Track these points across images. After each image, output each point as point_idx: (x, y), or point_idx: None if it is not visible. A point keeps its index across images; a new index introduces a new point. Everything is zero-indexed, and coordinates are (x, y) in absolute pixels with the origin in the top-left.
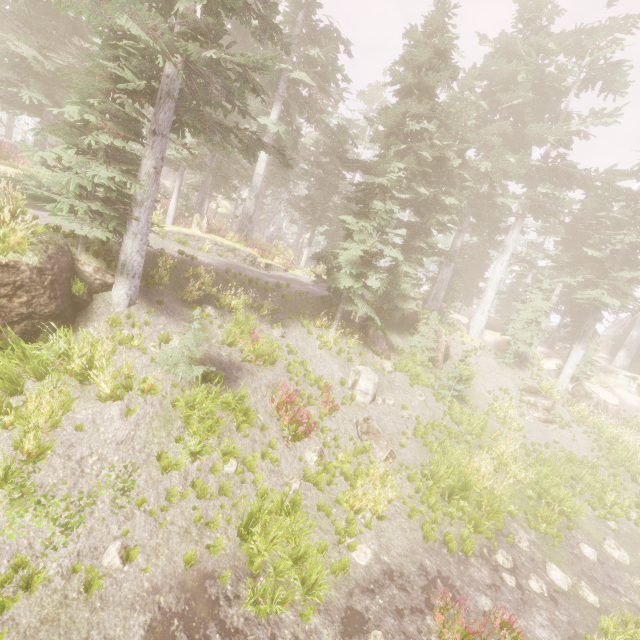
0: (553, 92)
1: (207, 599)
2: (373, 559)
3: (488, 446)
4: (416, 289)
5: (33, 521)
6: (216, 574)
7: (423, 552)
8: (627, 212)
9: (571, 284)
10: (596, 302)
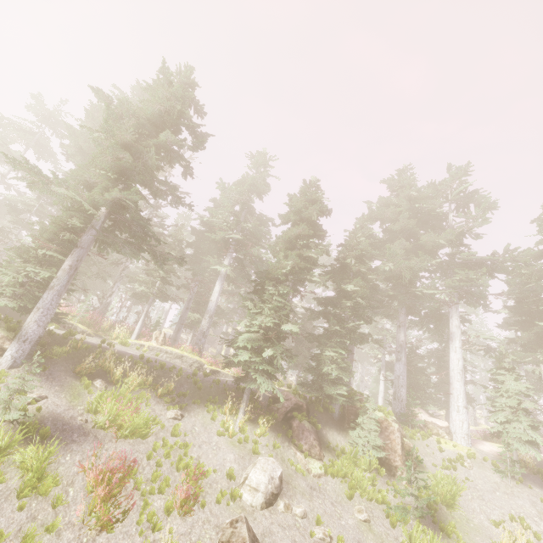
0: (432, 217)
1: None
2: None
3: None
4: None
5: None
6: None
7: None
8: None
9: None
10: None
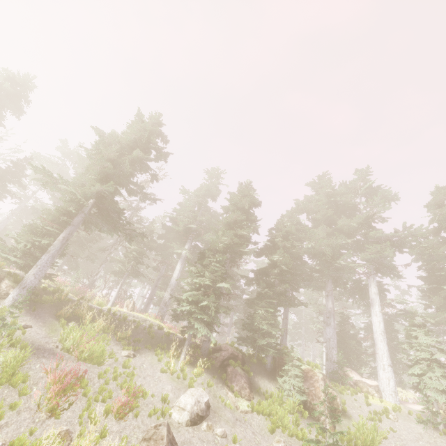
0: (346, 207)
1: None
2: None
3: None
4: None
5: None
6: None
7: None
8: None
9: None
10: None
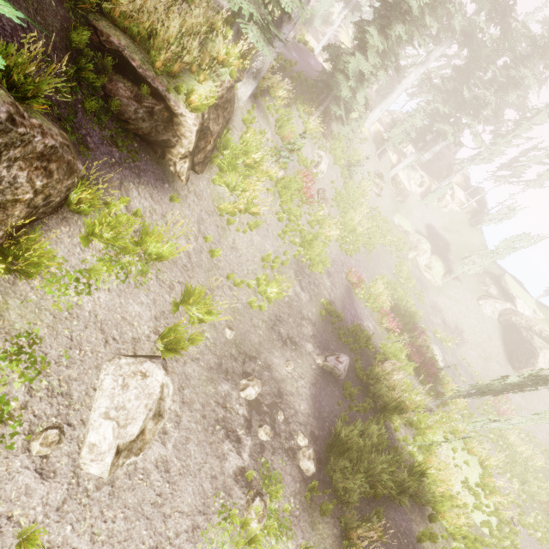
0: None
1: (300, 267)
2: (329, 256)
3: (356, 207)
4: (323, 27)
5: (261, 241)
6: (299, 259)
7: (340, 254)
8: (504, 74)
9: (439, 109)
10: (443, 131)
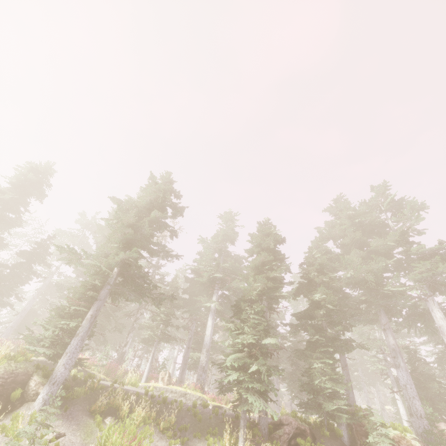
0: (374, 226)
1: None
2: None
3: None
4: None
5: None
6: None
7: None
8: None
9: None
10: None
